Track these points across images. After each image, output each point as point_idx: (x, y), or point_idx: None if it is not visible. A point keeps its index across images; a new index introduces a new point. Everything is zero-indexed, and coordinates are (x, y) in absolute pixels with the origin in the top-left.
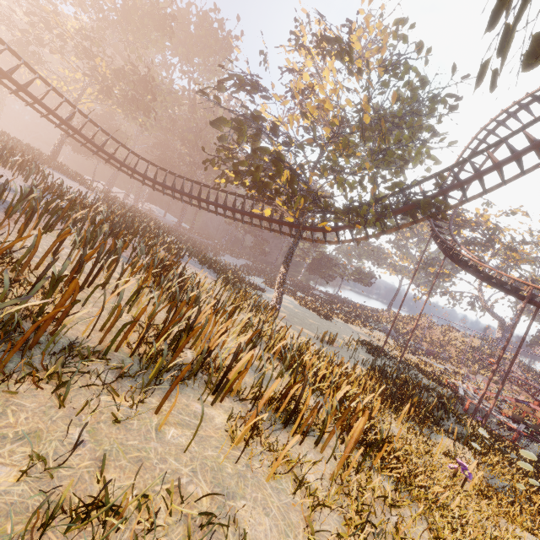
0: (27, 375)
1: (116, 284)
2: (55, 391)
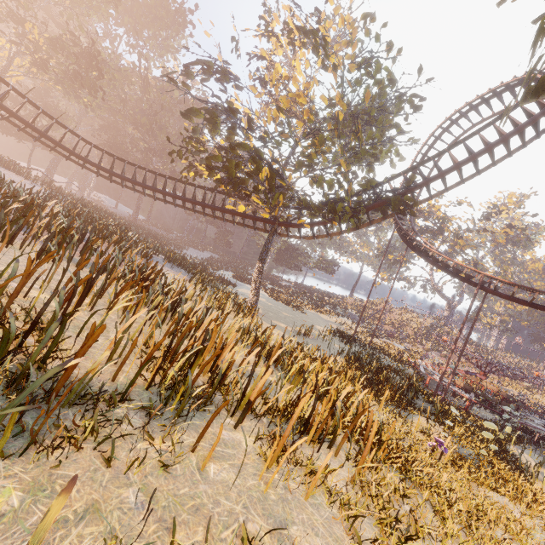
0: (64, 440)
1: (110, 306)
2: (100, 454)
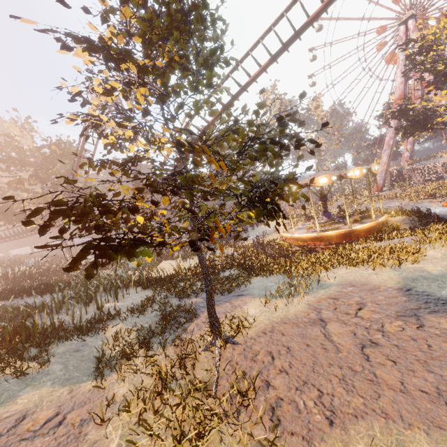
0: None
1: None
2: None
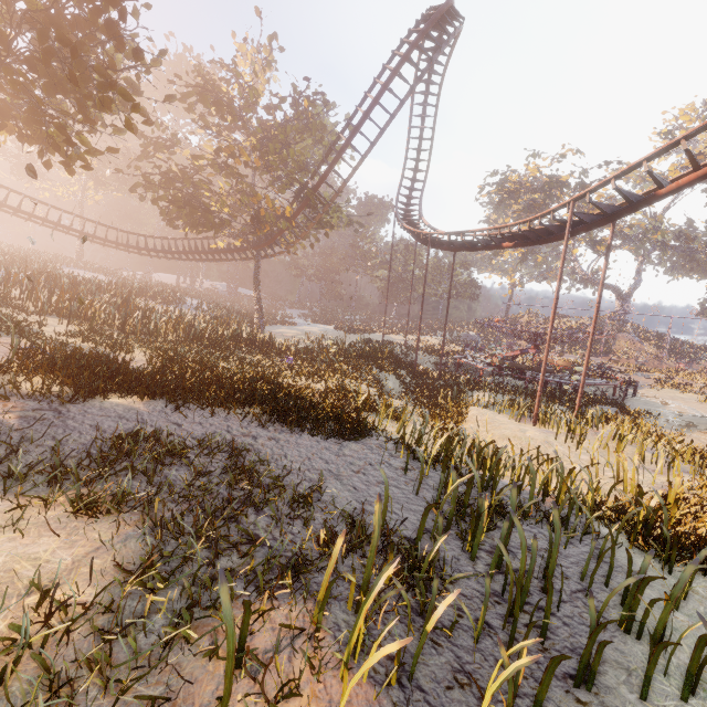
0: None
1: (48, 296)
2: None
